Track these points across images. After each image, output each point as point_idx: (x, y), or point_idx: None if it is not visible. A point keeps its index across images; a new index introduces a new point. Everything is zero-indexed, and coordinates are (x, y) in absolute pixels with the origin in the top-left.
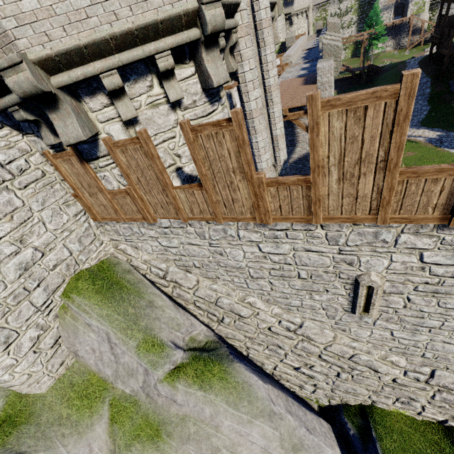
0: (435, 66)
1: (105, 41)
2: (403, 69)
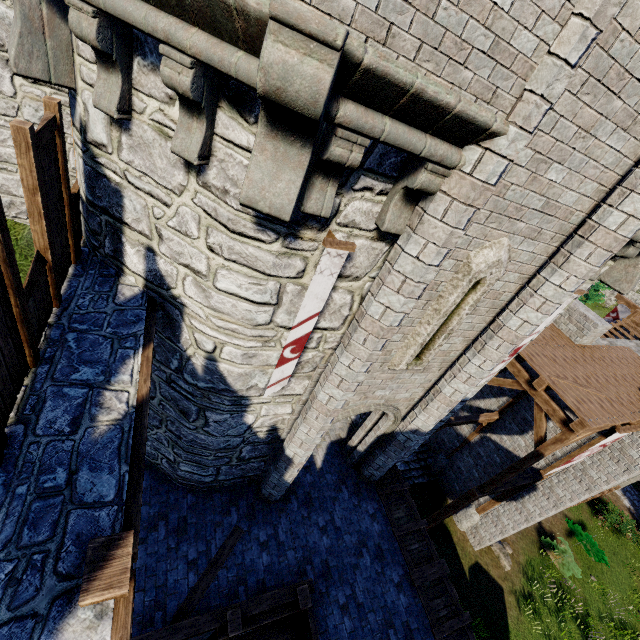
0: None
1: None
2: None
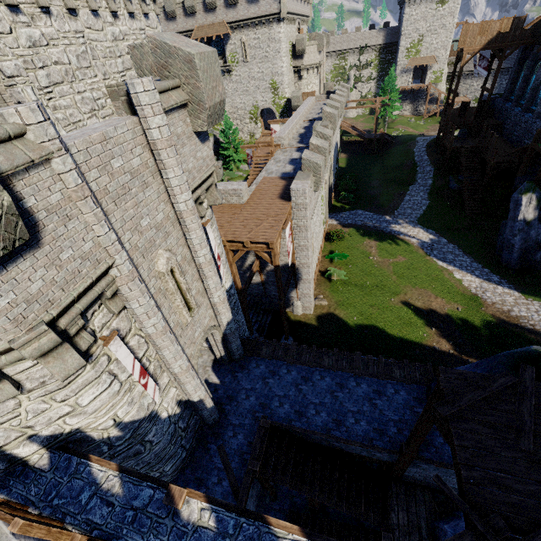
0: (440, 155)
1: None
2: (411, 149)
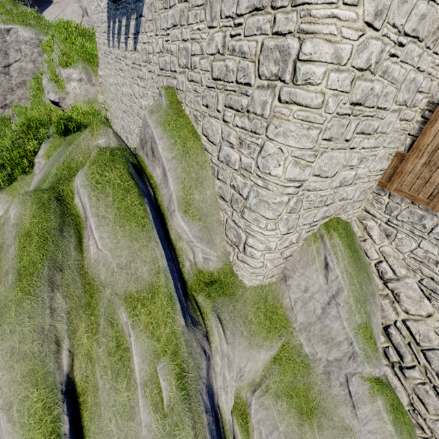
0: None
1: None
2: None
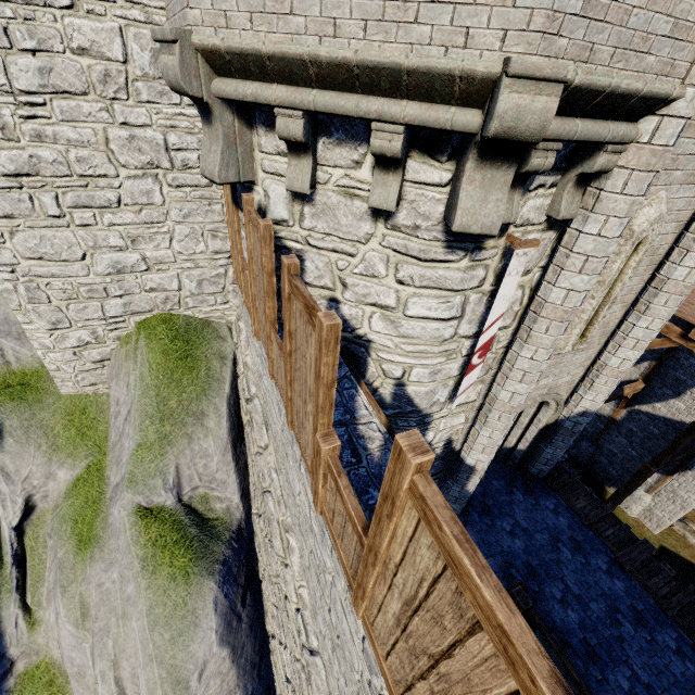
0: None
1: (301, 62)
2: None
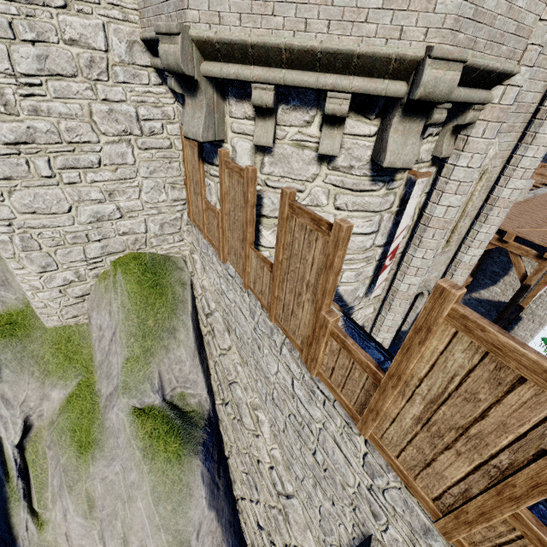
0: None
1: (277, 49)
2: None
